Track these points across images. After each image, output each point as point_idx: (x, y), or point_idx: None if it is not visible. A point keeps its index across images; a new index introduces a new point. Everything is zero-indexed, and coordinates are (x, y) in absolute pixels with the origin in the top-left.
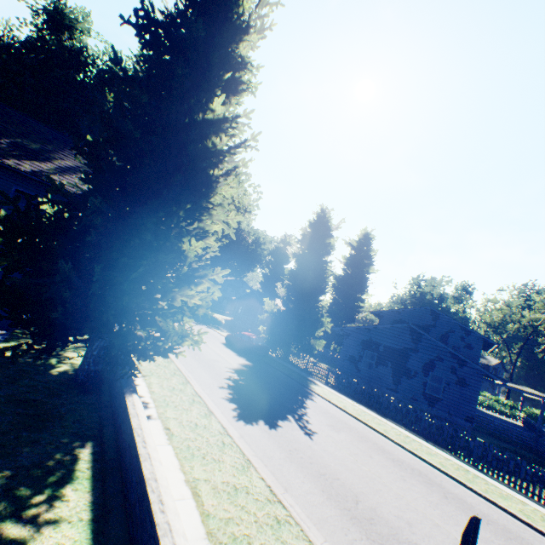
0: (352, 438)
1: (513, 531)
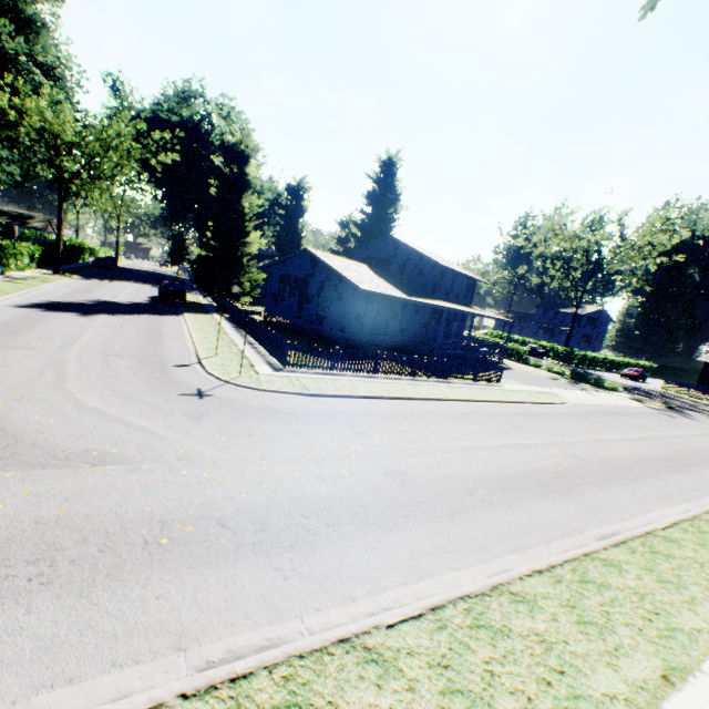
0: (134, 324)
1: (164, 347)
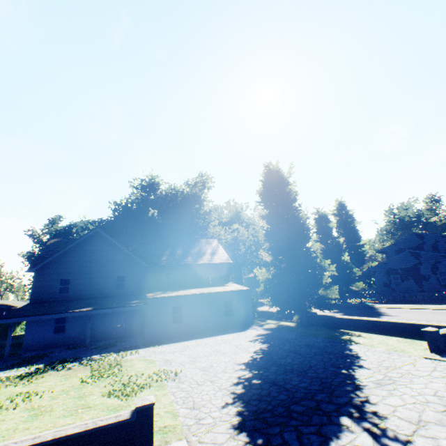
0: (414, 313)
1: None
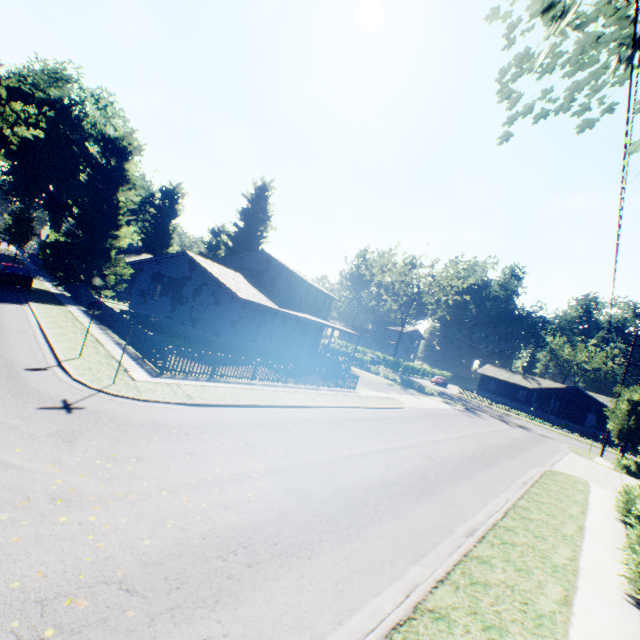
0: None
1: (8, 344)
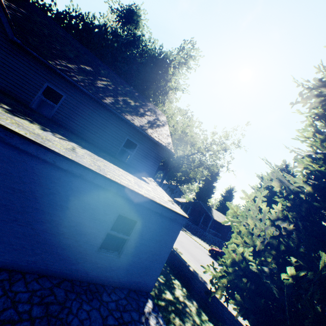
0: None
1: None
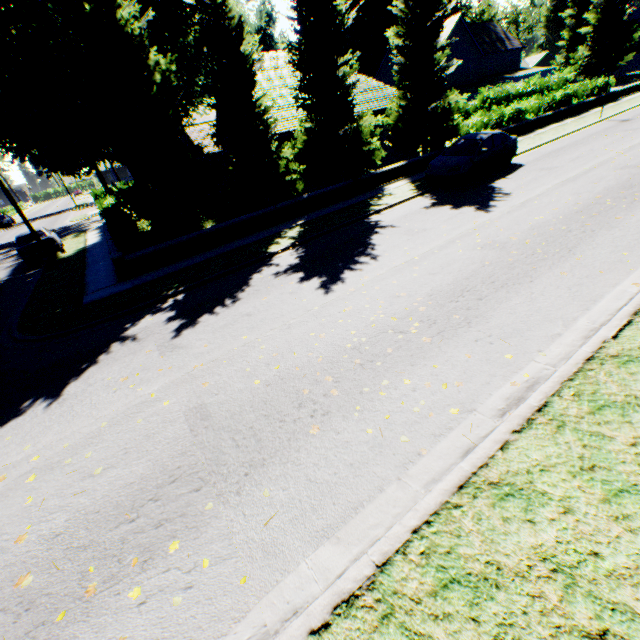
0: None
1: None
